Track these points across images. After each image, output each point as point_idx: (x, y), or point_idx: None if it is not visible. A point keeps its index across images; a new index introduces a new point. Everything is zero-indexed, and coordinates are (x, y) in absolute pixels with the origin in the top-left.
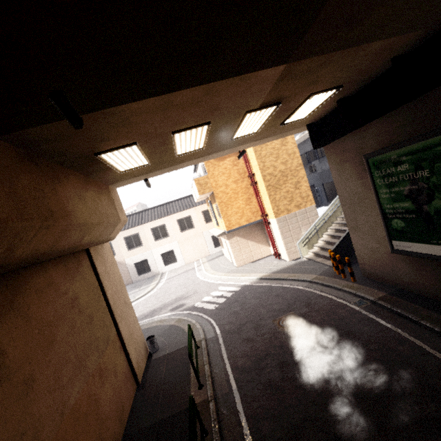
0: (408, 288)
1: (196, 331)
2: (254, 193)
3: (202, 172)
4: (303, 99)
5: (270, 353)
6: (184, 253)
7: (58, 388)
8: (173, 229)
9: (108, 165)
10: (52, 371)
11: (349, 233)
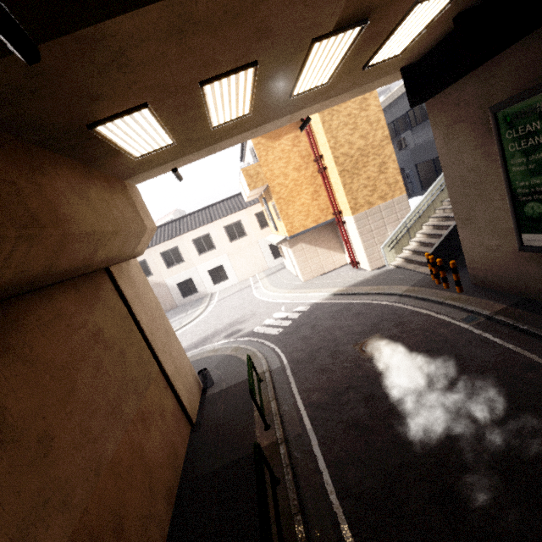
0: (539, 297)
1: (257, 362)
2: (323, 184)
3: (252, 159)
4: (403, 12)
5: (352, 385)
6: (236, 269)
7: (87, 442)
8: (221, 239)
9: (114, 146)
10: (76, 424)
11: (454, 229)
